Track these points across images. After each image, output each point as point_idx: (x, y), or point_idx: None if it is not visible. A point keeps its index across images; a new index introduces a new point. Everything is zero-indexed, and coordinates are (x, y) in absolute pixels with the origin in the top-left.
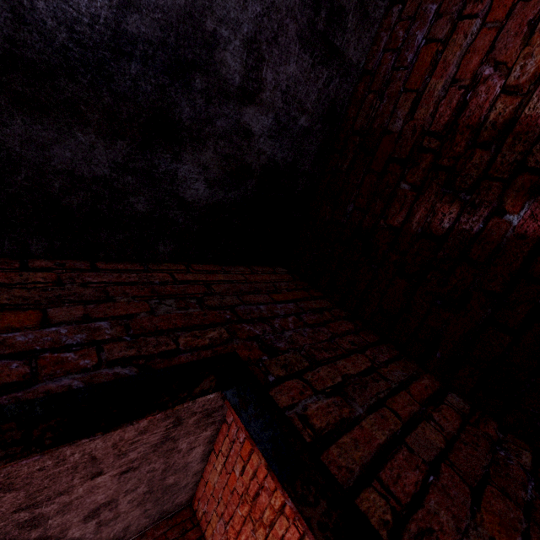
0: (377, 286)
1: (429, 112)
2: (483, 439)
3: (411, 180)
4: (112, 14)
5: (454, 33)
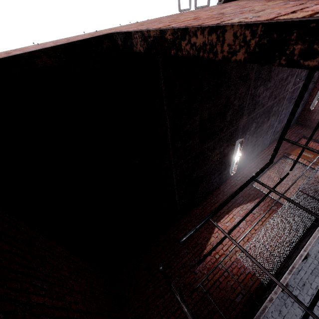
0: (312, 125)
1: (316, 108)
2: None
3: (315, 114)
4: None
5: (318, 101)
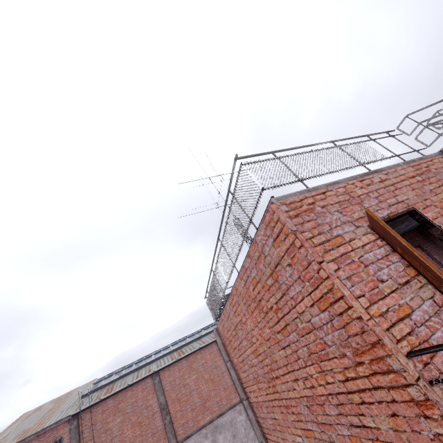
0: (431, 236)
1: None
2: (438, 251)
3: None
4: (415, 224)
5: None
